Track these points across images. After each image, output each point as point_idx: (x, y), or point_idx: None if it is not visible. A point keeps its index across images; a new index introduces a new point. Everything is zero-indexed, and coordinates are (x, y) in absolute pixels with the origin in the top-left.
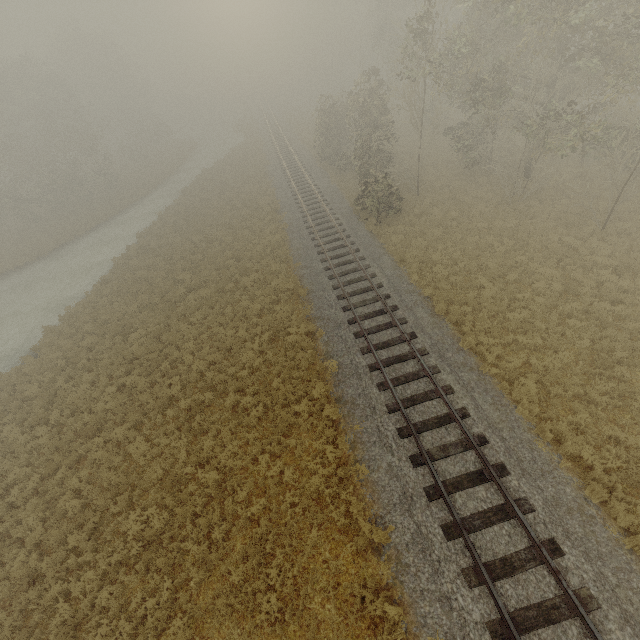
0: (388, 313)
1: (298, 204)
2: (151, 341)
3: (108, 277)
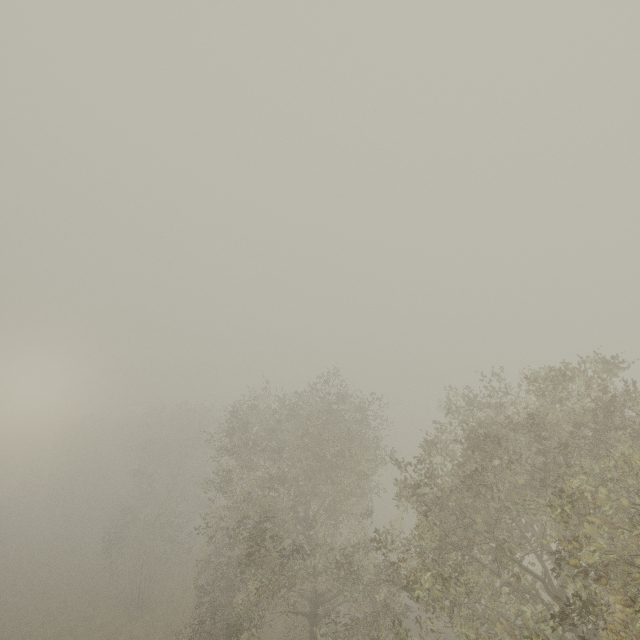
0: None
1: None
2: None
3: None
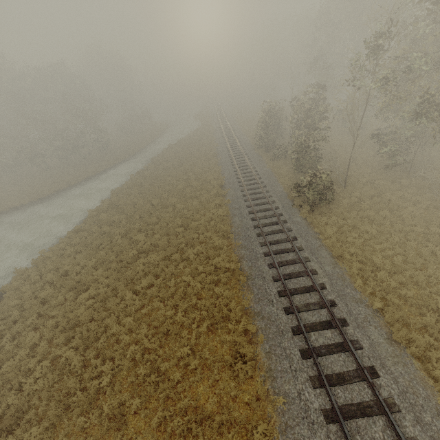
0: (337, 328)
1: (239, 183)
2: (97, 305)
3: (81, 225)
